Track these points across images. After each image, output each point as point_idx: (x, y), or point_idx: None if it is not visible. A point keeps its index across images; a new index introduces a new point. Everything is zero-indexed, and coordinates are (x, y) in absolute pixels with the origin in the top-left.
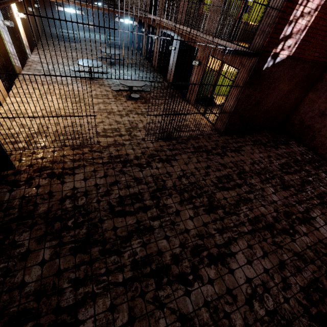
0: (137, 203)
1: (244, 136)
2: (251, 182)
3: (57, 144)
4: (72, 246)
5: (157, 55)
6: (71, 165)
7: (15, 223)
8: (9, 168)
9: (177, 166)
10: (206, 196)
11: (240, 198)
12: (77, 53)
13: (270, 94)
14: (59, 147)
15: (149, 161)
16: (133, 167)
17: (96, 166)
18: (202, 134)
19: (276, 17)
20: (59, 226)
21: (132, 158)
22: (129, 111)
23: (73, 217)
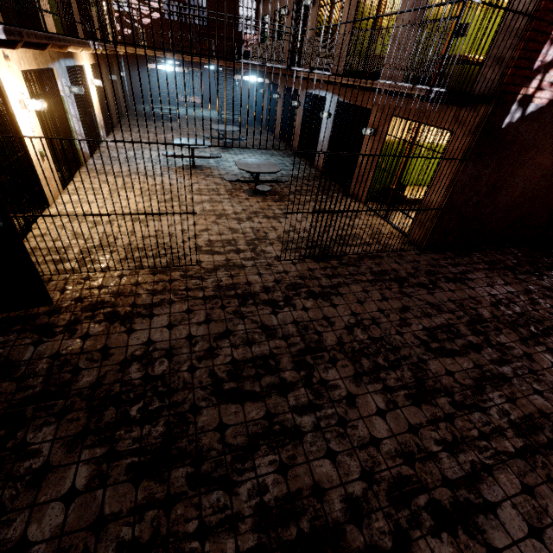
0: (266, 375)
1: (468, 254)
2: (500, 341)
3: (129, 264)
4: (134, 460)
5: (298, 130)
6: (148, 301)
7: (33, 404)
8: (43, 303)
9: (343, 306)
10: (408, 367)
11: (482, 374)
12: (174, 134)
13: (517, 173)
14: (130, 270)
15: (289, 296)
16: (259, 306)
17: (191, 303)
18: (385, 250)
19: (526, 30)
20: (112, 416)
21: (257, 289)
22: (252, 213)
23: (142, 398)
